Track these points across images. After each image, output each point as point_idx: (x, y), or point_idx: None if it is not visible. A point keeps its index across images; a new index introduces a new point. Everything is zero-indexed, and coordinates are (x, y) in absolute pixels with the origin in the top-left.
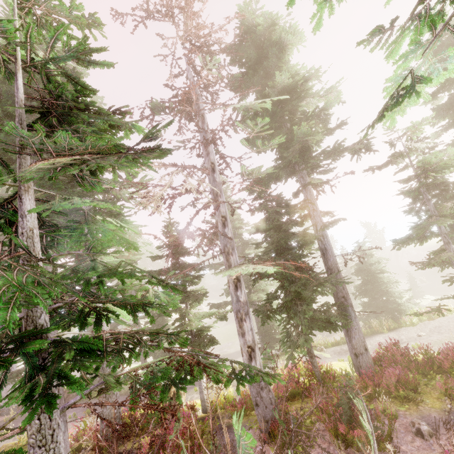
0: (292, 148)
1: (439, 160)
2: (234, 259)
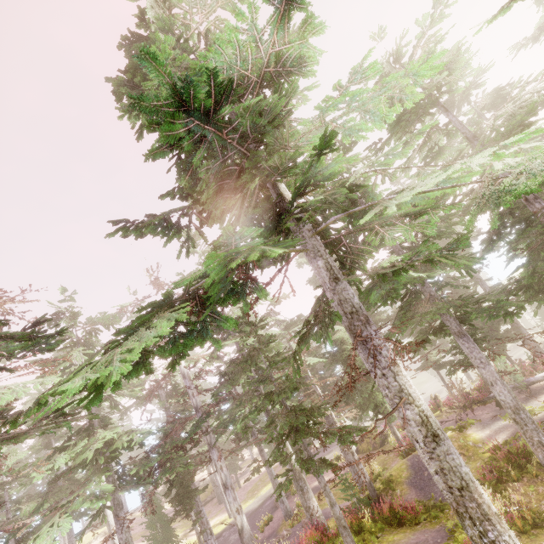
0: None
1: None
2: None
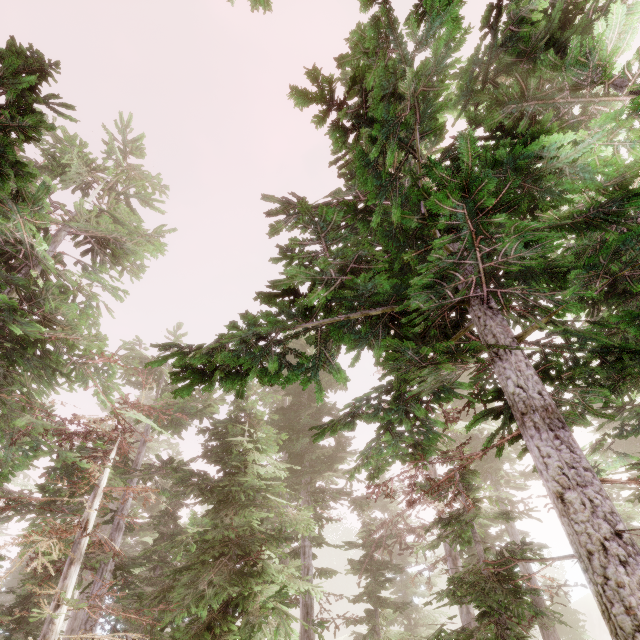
0: (496, 466)
1: (621, 513)
2: (460, 564)
